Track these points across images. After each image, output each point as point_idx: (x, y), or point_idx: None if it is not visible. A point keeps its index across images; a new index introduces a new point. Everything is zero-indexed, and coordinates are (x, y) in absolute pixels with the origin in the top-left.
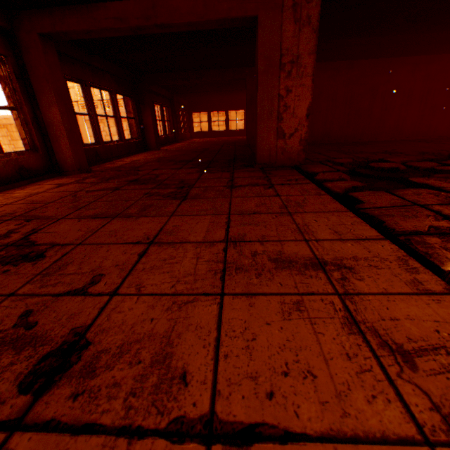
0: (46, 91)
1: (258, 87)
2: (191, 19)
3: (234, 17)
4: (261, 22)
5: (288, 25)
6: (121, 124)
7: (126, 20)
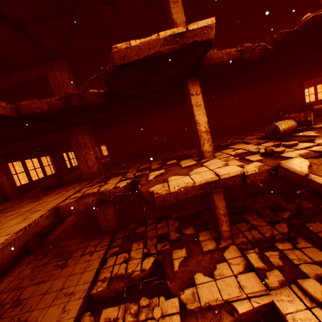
0: None
1: (54, 93)
2: (24, 77)
3: (39, 74)
4: (48, 73)
5: (58, 72)
6: None
7: (2, 82)
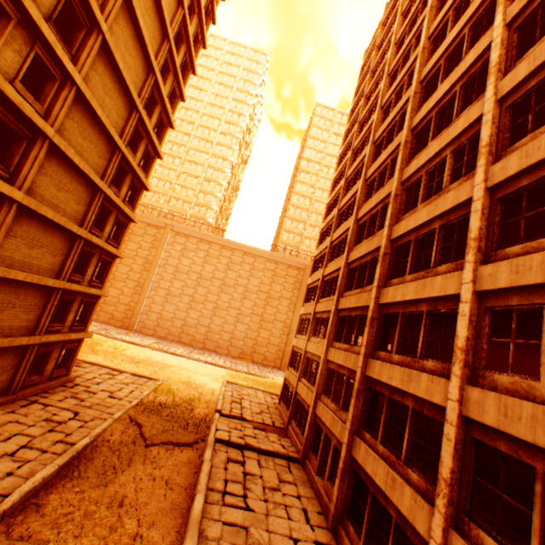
0: (419, 150)
1: None
2: None
3: None
4: None
5: None
6: (377, 188)
7: None
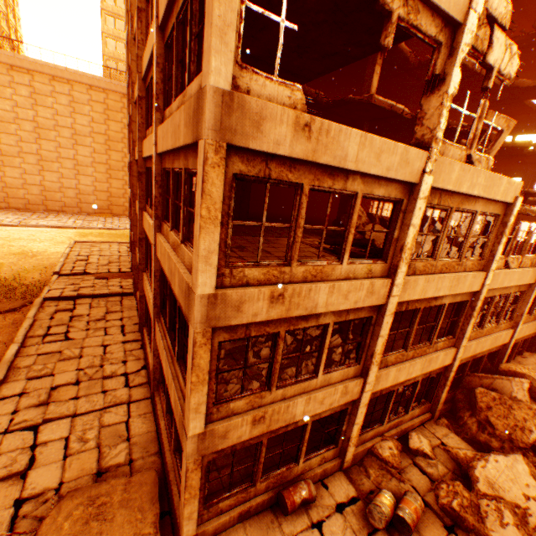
0: None
1: None
2: None
3: None
4: None
5: None
6: None
7: None
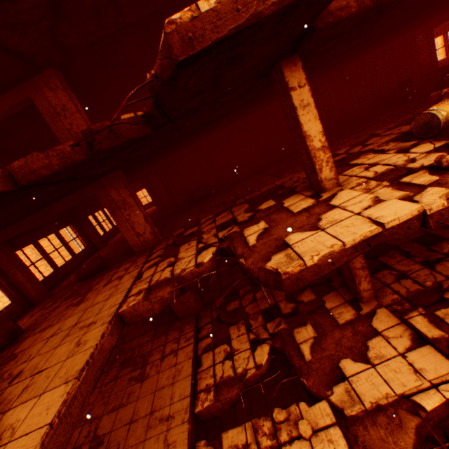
0: None
1: (54, 130)
2: None
3: (19, 103)
4: (34, 99)
5: (49, 93)
6: None
7: None
